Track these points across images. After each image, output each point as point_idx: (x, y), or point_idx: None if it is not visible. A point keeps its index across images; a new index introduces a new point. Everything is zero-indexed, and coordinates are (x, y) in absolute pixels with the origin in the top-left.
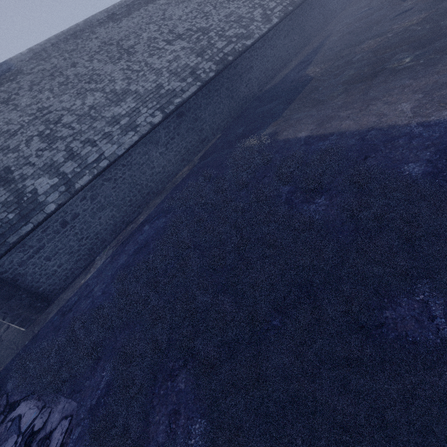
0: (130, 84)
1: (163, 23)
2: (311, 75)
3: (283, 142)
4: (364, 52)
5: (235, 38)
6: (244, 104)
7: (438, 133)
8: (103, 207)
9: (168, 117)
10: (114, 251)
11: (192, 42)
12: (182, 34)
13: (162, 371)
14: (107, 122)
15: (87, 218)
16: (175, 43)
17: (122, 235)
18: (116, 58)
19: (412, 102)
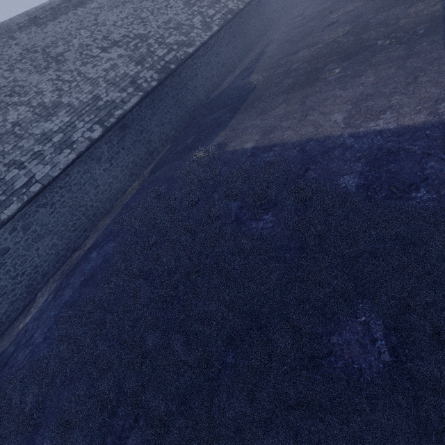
0: (61, 96)
1: (96, 28)
2: (254, 83)
3: (231, 153)
4: (300, 61)
5: (175, 46)
6: (193, 112)
7: (366, 145)
8: (40, 237)
9: (109, 131)
10: (58, 285)
11: (130, 49)
12: (118, 41)
13: (111, 433)
14: (36, 140)
15: (21, 251)
16: (111, 51)
17: (67, 264)
18: (43, 67)
19: (343, 113)
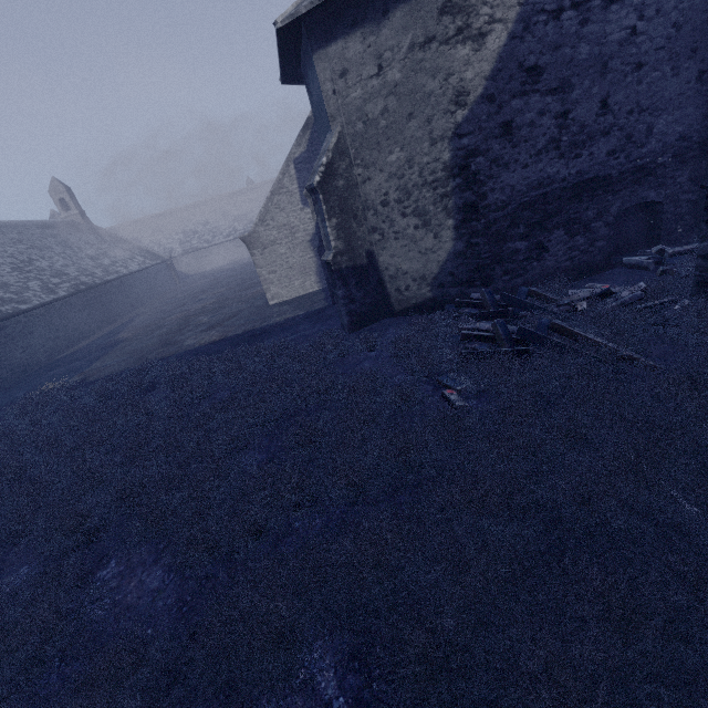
0: None
1: None
2: (122, 338)
3: (95, 381)
4: (174, 319)
5: None
6: (23, 372)
7: (225, 343)
8: None
9: None
10: None
11: None
12: None
13: None
14: None
15: None
16: None
17: None
18: None
19: (210, 335)
